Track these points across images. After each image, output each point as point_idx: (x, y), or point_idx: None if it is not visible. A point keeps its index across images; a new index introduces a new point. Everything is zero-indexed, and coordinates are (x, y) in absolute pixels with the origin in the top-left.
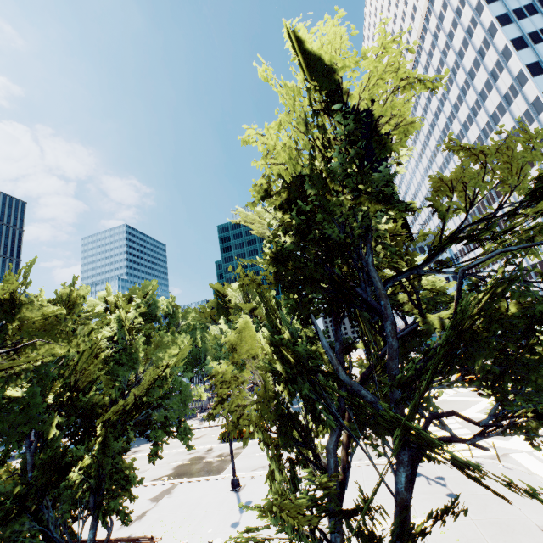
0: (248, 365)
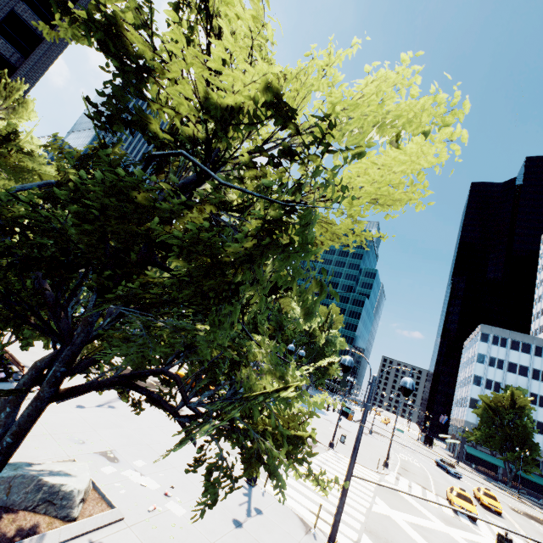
0: None
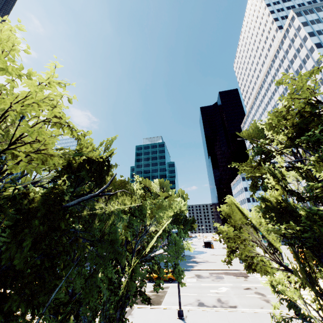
0: (244, 229)
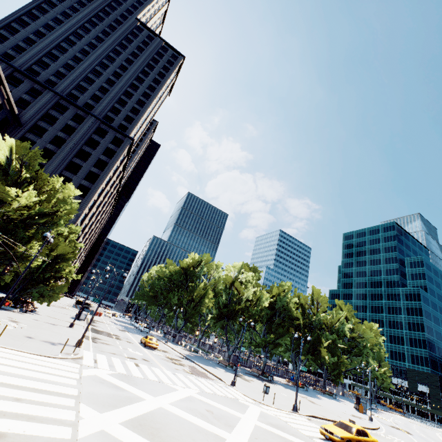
0: None
